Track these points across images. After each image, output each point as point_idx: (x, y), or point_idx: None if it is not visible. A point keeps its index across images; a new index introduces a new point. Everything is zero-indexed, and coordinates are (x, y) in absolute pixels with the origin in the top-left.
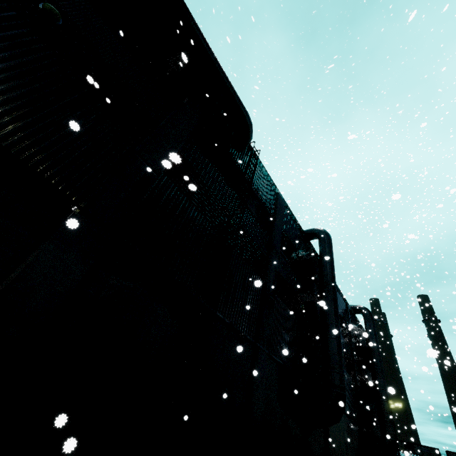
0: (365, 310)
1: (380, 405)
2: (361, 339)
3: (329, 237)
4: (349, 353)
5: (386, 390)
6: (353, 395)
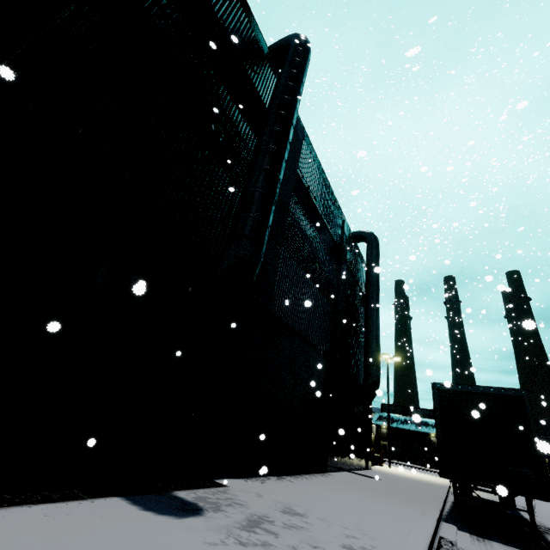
0: (370, 234)
1: (367, 343)
2: (361, 277)
3: (305, 40)
4: (334, 277)
5: (378, 325)
6: (329, 326)
